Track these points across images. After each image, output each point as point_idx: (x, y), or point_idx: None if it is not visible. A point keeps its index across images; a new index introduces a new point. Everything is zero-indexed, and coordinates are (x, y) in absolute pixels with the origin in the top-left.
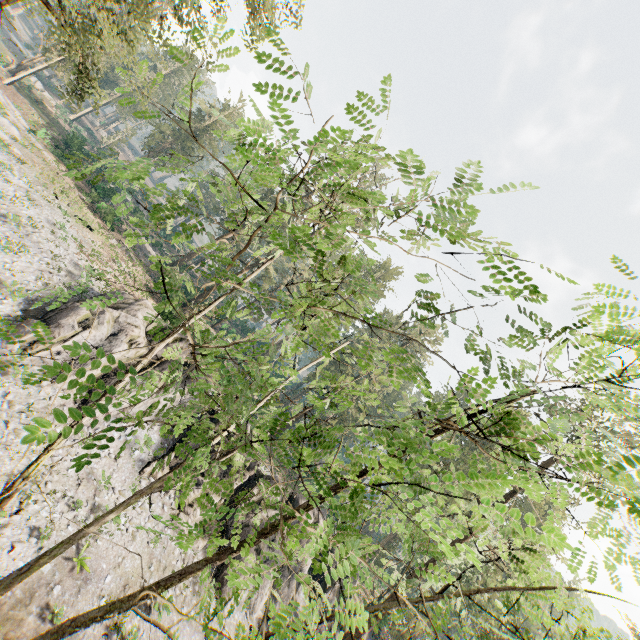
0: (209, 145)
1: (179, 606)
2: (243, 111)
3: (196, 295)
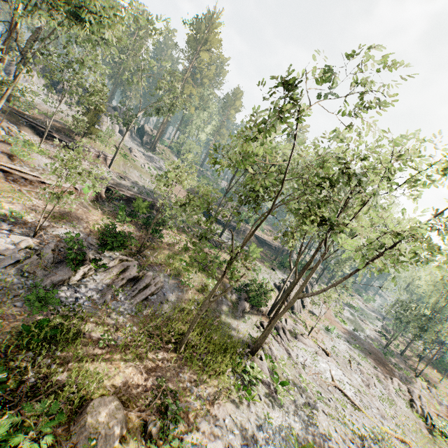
0: None
1: None
2: None
3: None
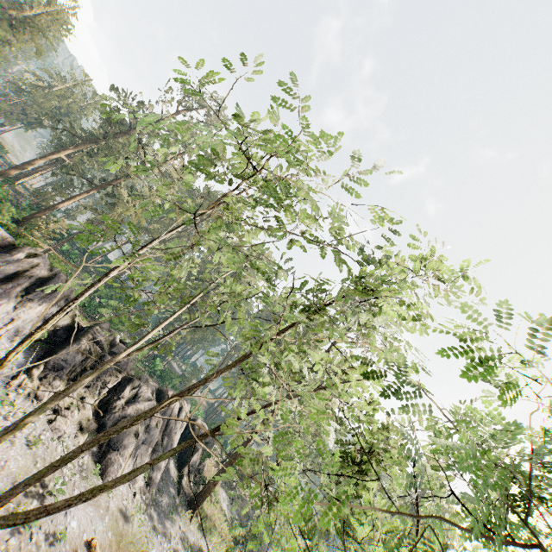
0: (30, 42)
1: (70, 490)
2: (75, 13)
3: (29, 213)
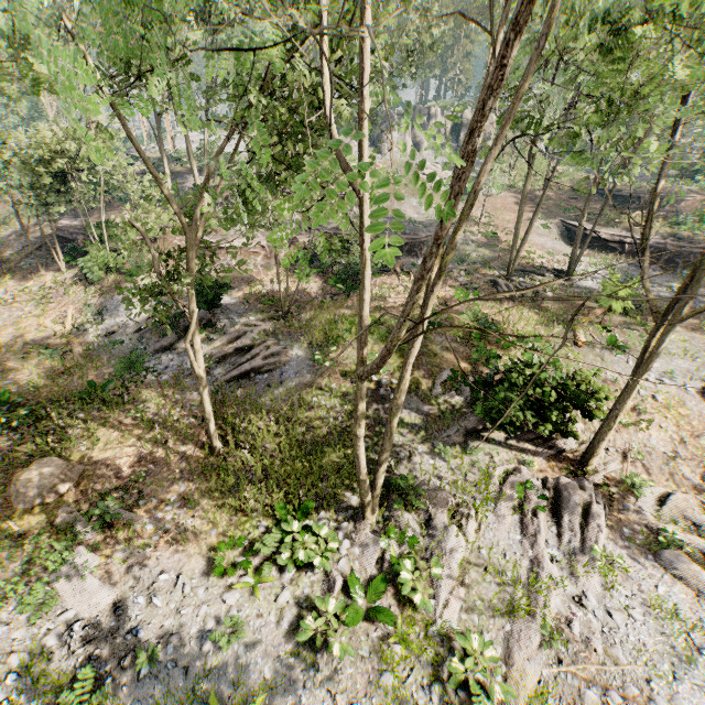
0: None
1: None
2: None
3: None
